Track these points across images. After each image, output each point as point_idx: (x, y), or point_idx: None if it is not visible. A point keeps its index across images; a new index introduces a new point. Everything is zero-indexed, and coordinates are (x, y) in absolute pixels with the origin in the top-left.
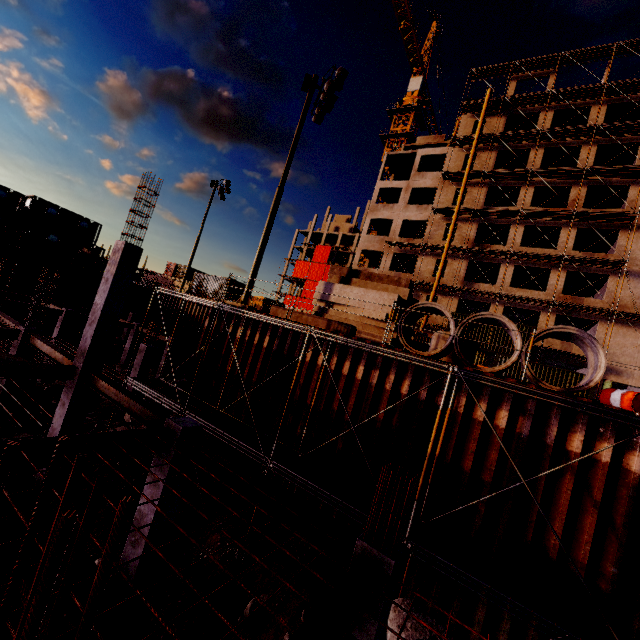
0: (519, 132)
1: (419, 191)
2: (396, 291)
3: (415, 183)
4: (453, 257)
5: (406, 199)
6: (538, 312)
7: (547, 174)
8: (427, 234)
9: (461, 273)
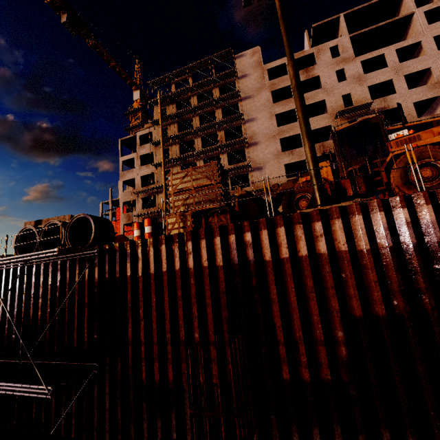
0: (181, 110)
1: (147, 156)
2: None
3: (141, 153)
4: None
5: (139, 163)
6: None
7: (202, 129)
8: (156, 180)
9: None
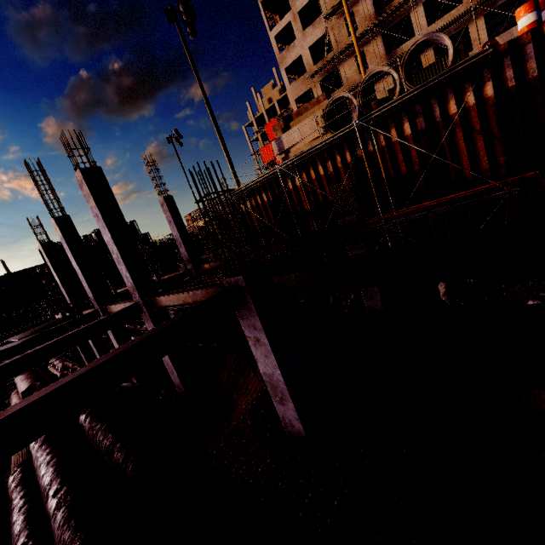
0: None
1: (305, 10)
2: (320, 108)
3: (297, 7)
4: (366, 43)
5: (299, 28)
6: (468, 27)
7: None
8: (334, 43)
9: (381, 51)
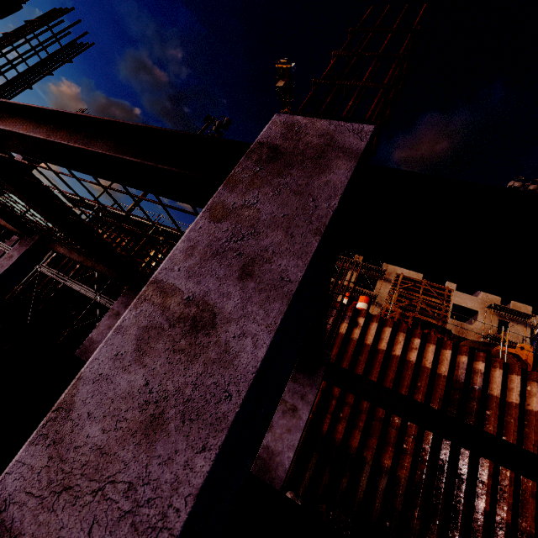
0: None
1: None
2: None
3: None
4: None
5: None
6: None
7: None
8: None
9: None
